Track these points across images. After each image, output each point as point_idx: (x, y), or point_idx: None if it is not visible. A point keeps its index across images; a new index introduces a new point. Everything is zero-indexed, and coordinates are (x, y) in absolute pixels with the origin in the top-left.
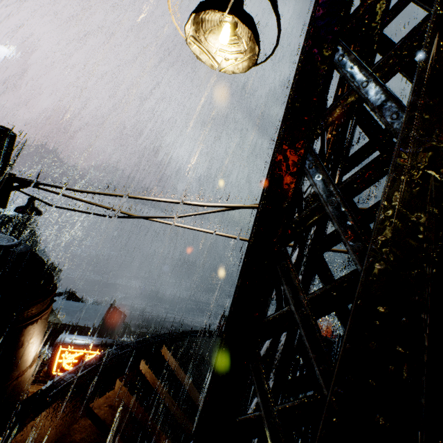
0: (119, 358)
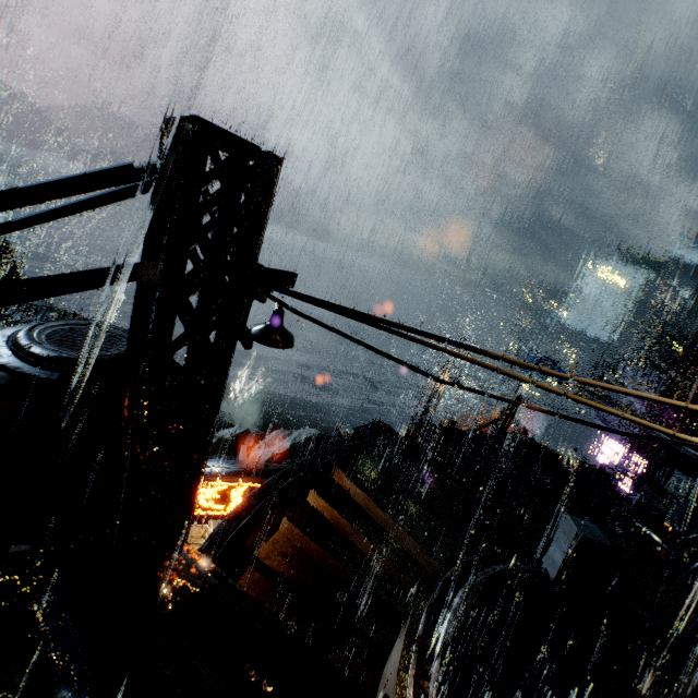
0: (286, 494)
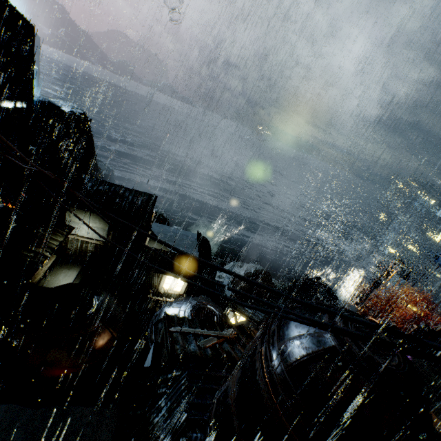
0: None
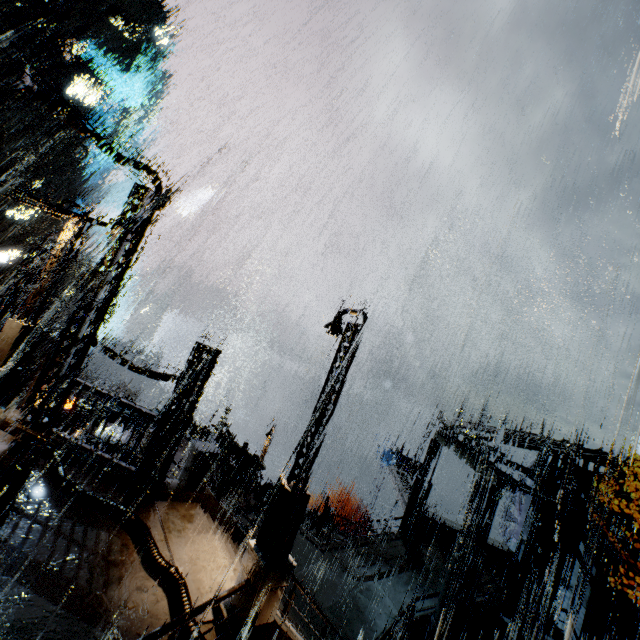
0: (86, 413)
